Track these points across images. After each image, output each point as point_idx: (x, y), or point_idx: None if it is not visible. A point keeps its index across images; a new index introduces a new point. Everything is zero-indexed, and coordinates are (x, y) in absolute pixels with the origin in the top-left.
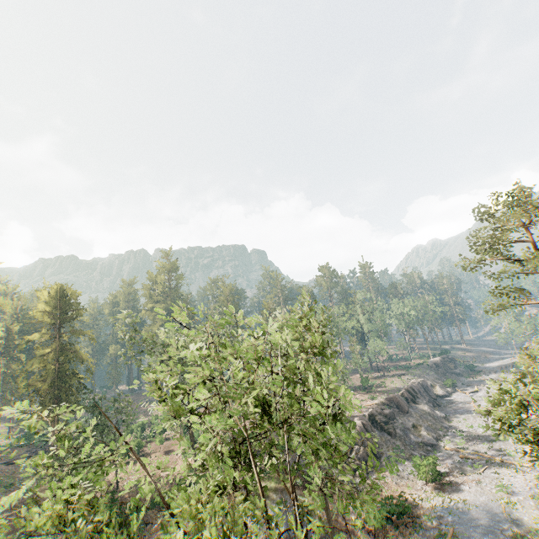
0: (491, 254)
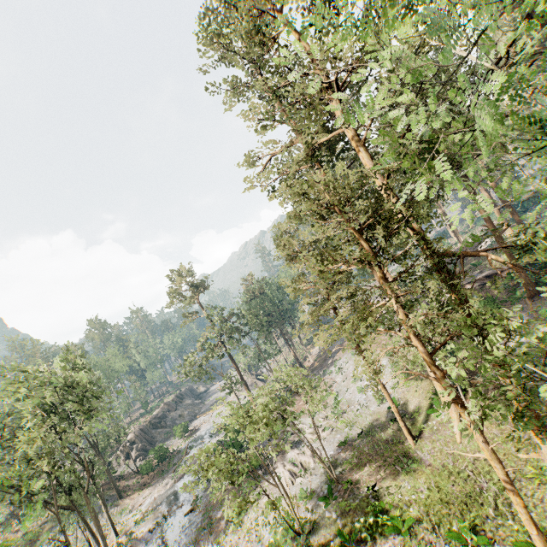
0: (178, 297)
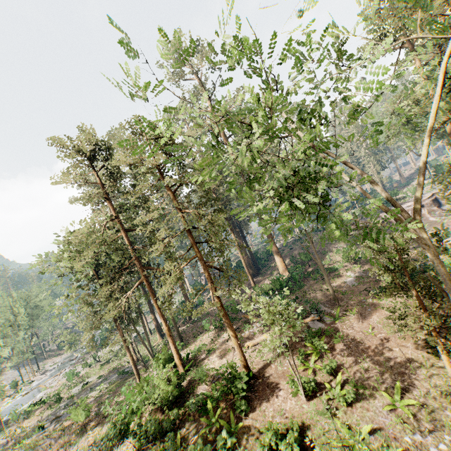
0: None
